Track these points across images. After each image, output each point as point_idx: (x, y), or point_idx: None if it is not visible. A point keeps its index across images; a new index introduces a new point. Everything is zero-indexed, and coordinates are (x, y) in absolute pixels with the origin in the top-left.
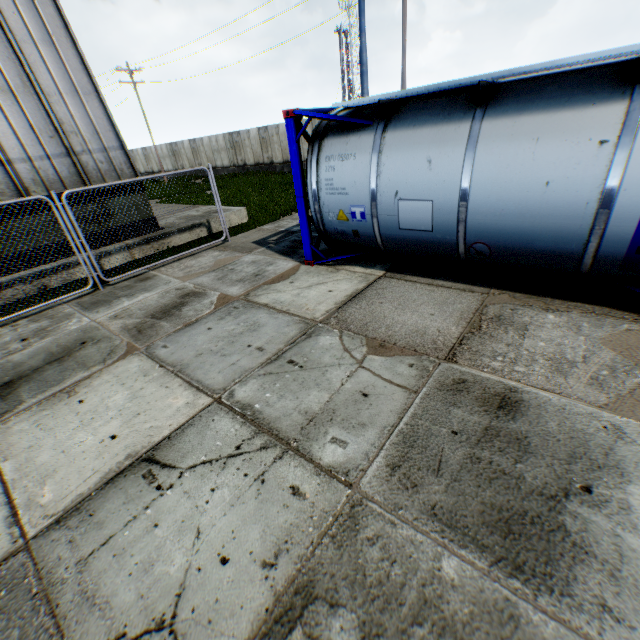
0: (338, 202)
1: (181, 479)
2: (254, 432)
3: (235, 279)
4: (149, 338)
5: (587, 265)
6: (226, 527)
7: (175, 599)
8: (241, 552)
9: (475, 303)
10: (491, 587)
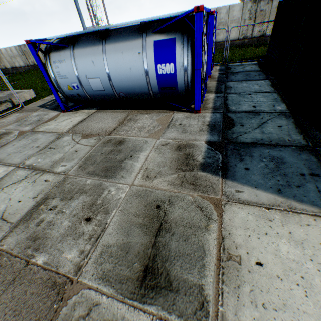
0: (66, 82)
1: (3, 190)
2: (33, 171)
3: (28, 124)
4: None
5: (153, 96)
6: (21, 195)
7: (3, 213)
8: (26, 198)
9: (125, 116)
10: (98, 182)
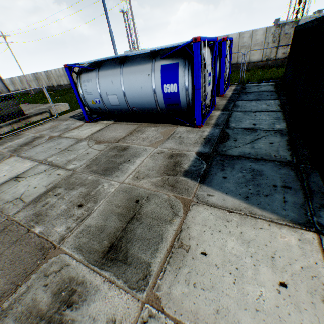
0: (90, 97)
1: (26, 179)
2: (51, 166)
3: (57, 130)
4: (19, 152)
5: (160, 111)
6: (38, 183)
7: (22, 195)
8: (40, 186)
9: (135, 127)
10: (96, 178)
